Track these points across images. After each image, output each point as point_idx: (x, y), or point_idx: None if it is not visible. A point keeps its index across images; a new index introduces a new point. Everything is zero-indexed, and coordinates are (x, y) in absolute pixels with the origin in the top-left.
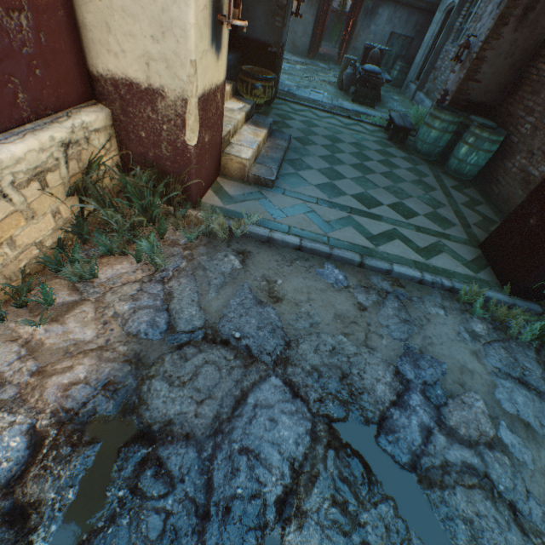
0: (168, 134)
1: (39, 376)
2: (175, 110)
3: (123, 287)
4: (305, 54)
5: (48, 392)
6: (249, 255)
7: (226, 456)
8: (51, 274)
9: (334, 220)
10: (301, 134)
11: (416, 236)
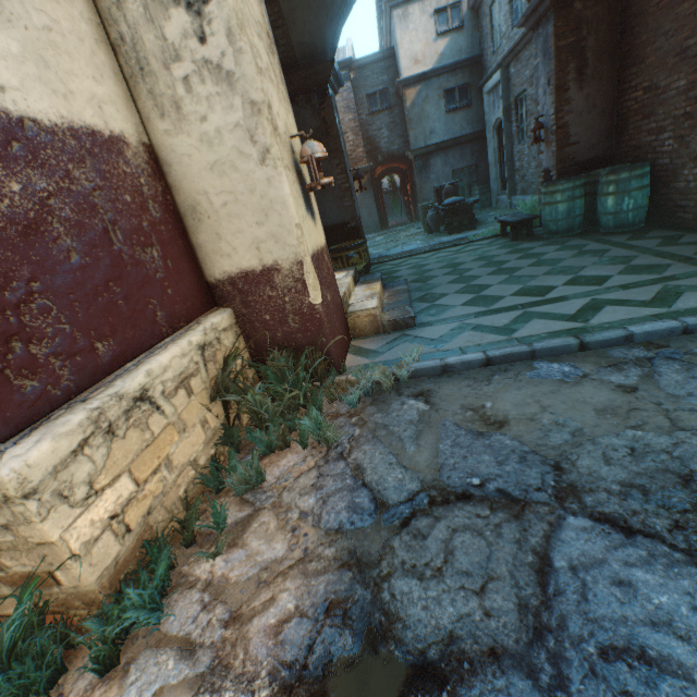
0: (291, 305)
1: (235, 625)
2: (293, 276)
3: (298, 480)
4: (378, 229)
5: (254, 643)
6: (429, 393)
7: (583, 671)
8: (212, 497)
9: (509, 322)
10: (414, 276)
11: (629, 293)
